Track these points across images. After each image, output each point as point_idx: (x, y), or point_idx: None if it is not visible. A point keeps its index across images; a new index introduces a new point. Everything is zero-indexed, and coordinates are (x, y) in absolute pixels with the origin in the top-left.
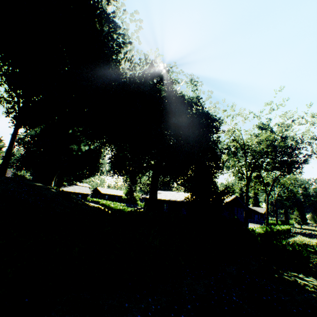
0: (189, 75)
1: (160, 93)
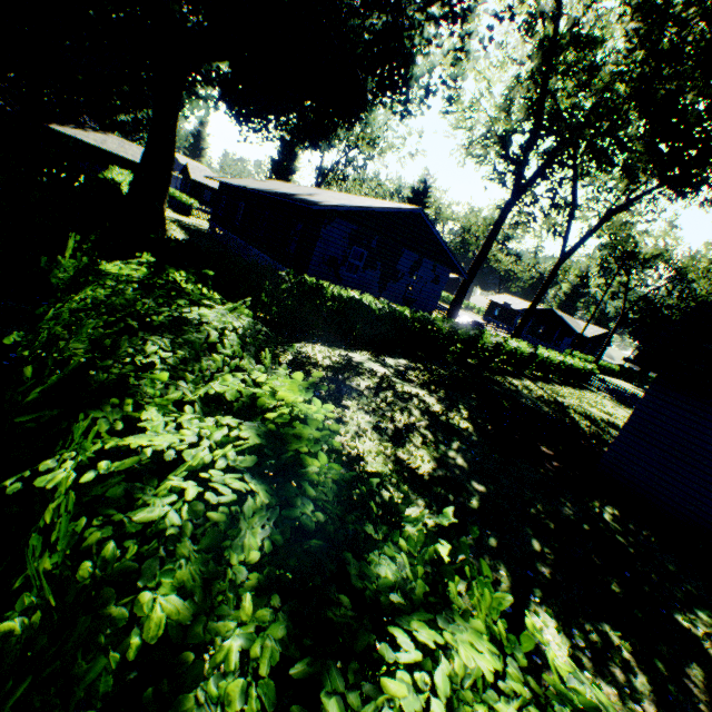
0: None
1: None
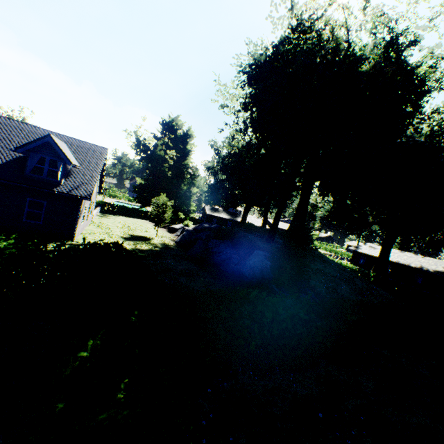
0: None
1: None
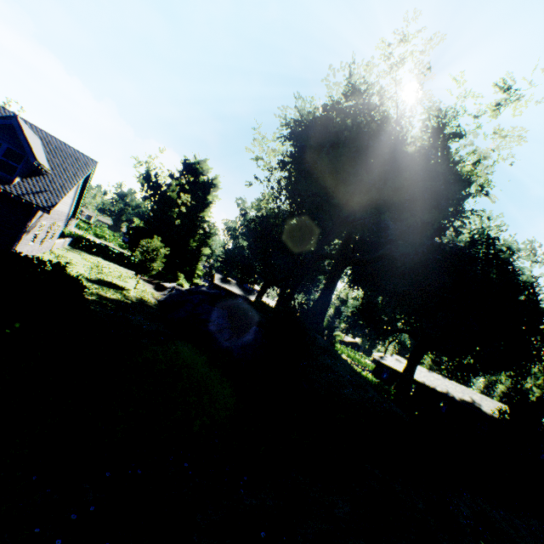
0: (529, 241)
1: (488, 276)
